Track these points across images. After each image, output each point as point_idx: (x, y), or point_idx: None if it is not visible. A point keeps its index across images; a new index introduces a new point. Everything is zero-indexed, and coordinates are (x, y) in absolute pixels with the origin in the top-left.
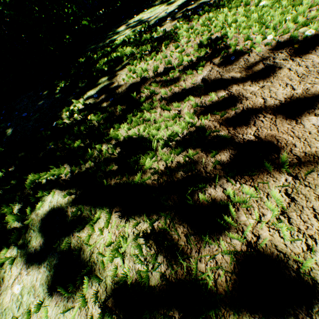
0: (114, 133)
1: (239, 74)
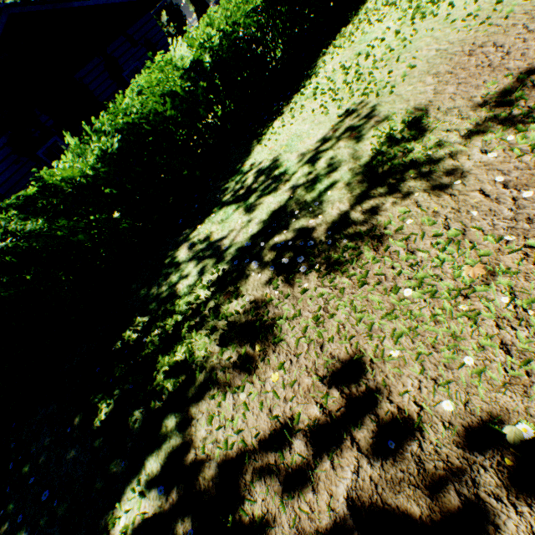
0: None
1: (415, 505)
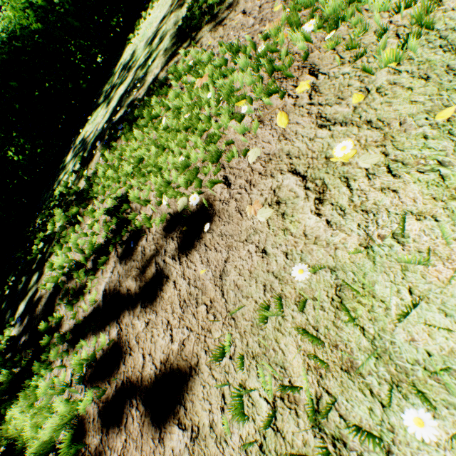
0: (1, 432)
1: (135, 282)
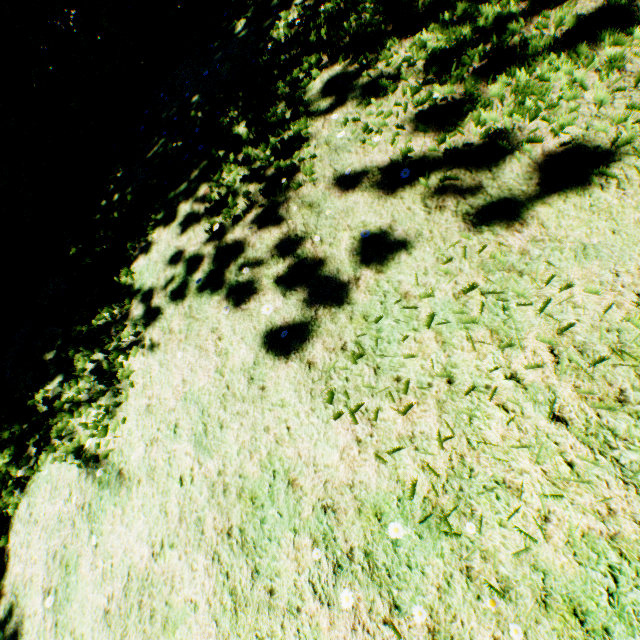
0: None
1: None
